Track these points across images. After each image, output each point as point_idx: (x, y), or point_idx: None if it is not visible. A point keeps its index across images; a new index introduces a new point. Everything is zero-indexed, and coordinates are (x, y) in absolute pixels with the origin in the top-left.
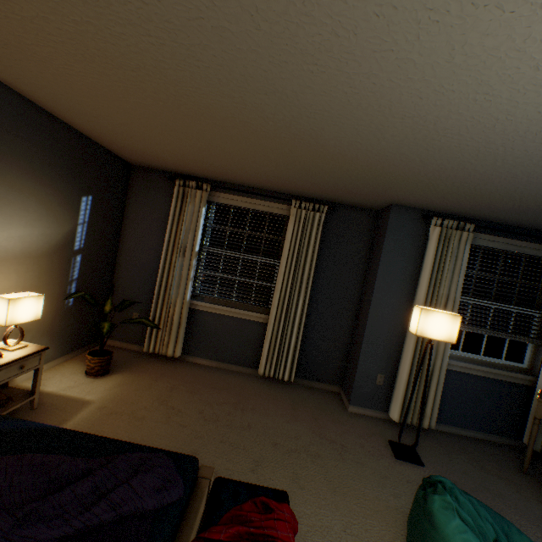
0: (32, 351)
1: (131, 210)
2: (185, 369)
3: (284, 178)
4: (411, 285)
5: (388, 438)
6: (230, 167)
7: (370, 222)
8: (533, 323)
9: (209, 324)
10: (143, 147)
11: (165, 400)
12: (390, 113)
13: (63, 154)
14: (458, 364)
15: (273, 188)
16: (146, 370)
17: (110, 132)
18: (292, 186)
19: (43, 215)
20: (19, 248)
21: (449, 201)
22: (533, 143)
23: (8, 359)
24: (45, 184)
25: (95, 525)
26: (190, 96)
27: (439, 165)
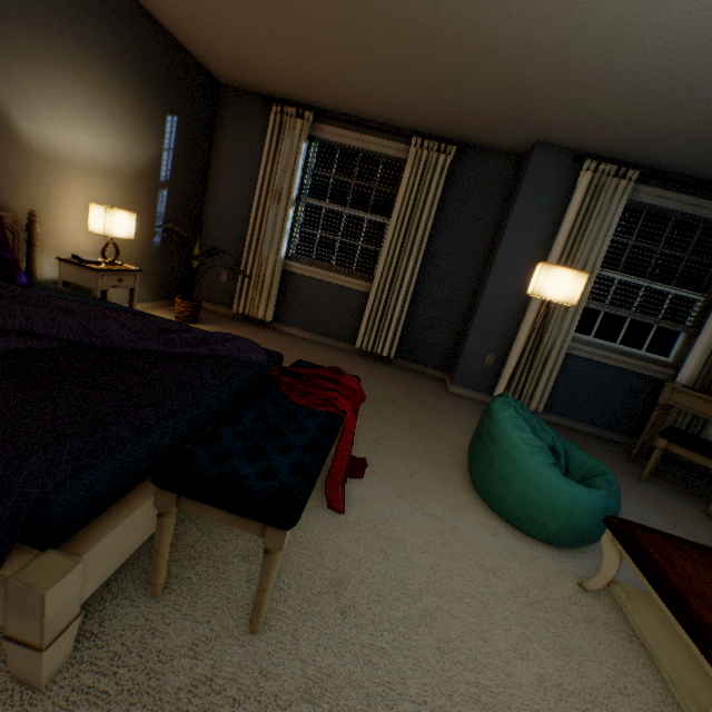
0: (128, 268)
1: (220, 145)
2: (276, 335)
3: (402, 98)
4: (544, 251)
5: None
6: (337, 81)
7: (509, 172)
8: (692, 310)
9: (304, 291)
10: (235, 51)
11: None
12: None
13: (146, 54)
14: (585, 349)
15: (389, 119)
16: (236, 328)
17: (198, 25)
18: (413, 114)
19: (129, 129)
20: (109, 163)
21: (605, 131)
22: (679, 14)
23: (109, 268)
24: (130, 89)
25: (198, 354)
26: None
27: (581, 62)
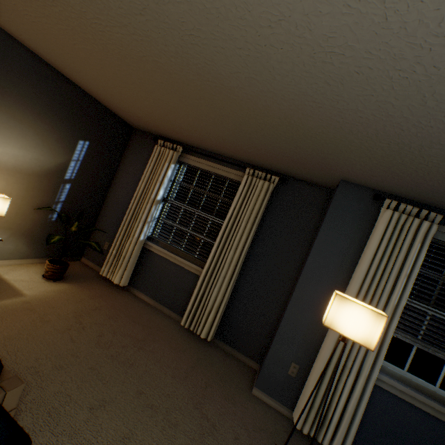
0: None
1: (125, 161)
2: (124, 298)
3: (231, 140)
4: (349, 272)
5: (278, 442)
6: (187, 127)
7: (323, 200)
8: None
9: (156, 265)
10: (125, 106)
11: (81, 314)
12: (253, 18)
13: (66, 104)
14: (397, 386)
15: (231, 155)
16: (92, 288)
17: (98, 90)
18: (243, 152)
19: (39, 145)
20: (12, 163)
21: (400, 177)
22: None
23: None
24: (45, 122)
25: None
26: (103, 32)
27: (356, 112)
